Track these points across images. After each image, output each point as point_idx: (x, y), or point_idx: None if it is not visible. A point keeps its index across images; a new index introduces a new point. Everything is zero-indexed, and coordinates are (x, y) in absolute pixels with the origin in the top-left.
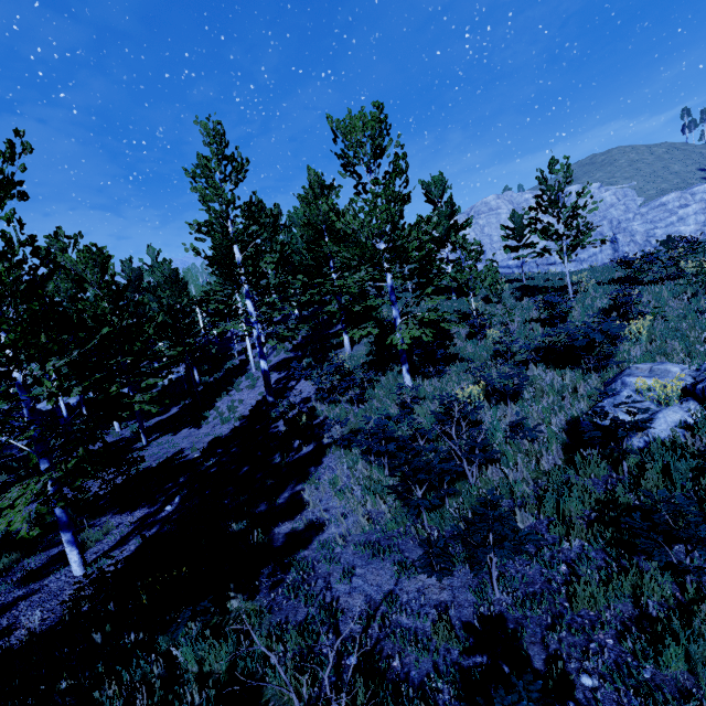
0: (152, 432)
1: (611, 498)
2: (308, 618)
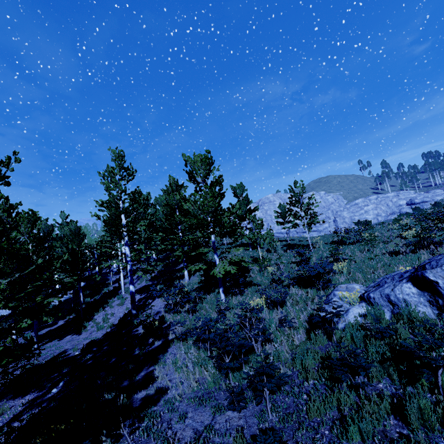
0: (42, 339)
1: (328, 355)
2: None
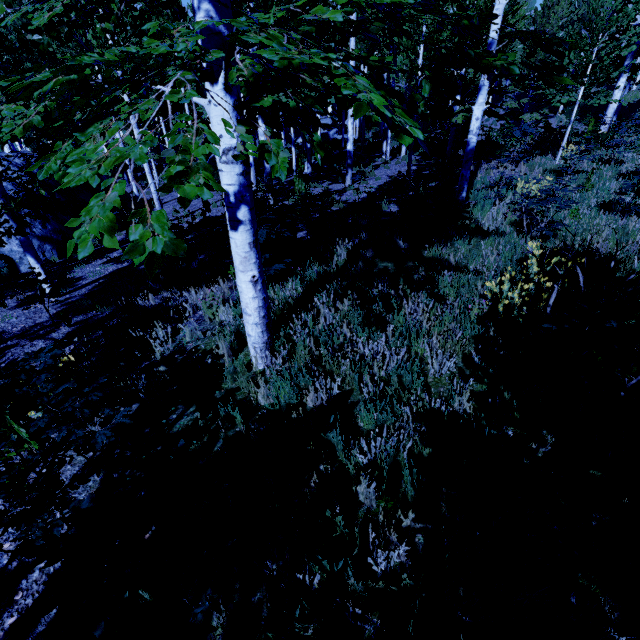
0: None
1: None
2: None
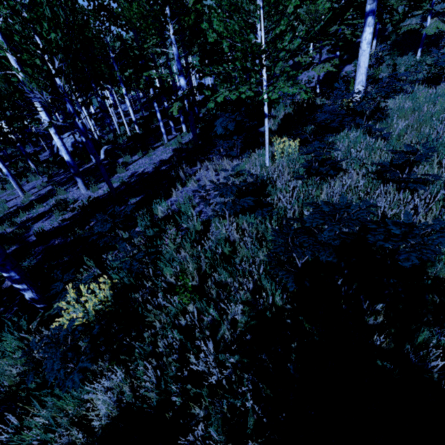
0: None
1: None
2: None
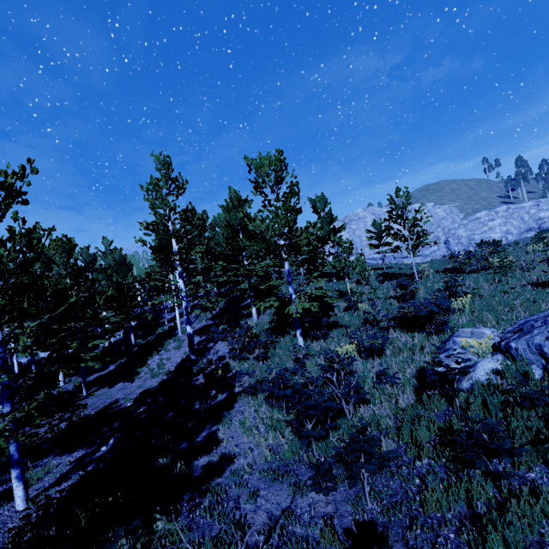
0: (92, 386)
1: (449, 426)
2: (221, 532)
